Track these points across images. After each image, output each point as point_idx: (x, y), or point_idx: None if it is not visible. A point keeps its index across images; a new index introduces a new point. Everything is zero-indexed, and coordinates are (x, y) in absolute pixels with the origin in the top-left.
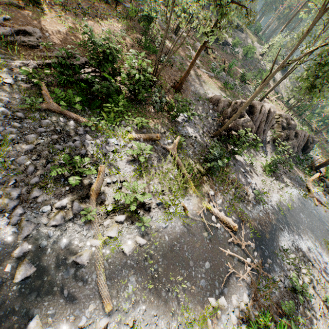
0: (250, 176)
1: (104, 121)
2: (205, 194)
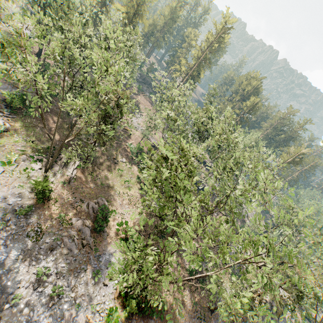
0: None
1: None
2: None
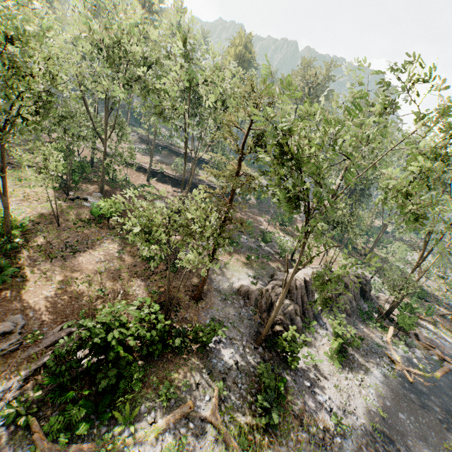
0: (319, 387)
1: (118, 427)
2: None
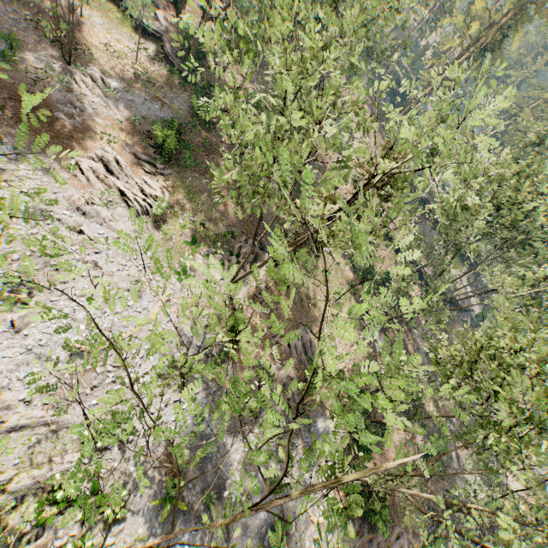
0: None
1: None
2: None
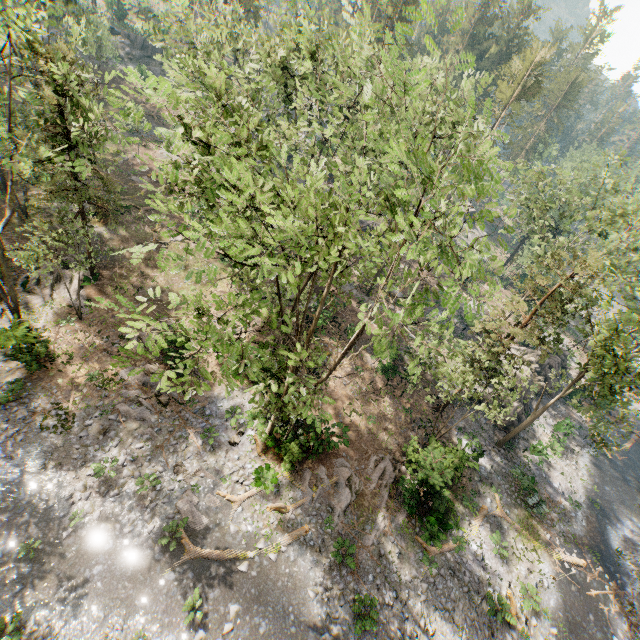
0: (551, 476)
1: (456, 531)
2: (546, 542)
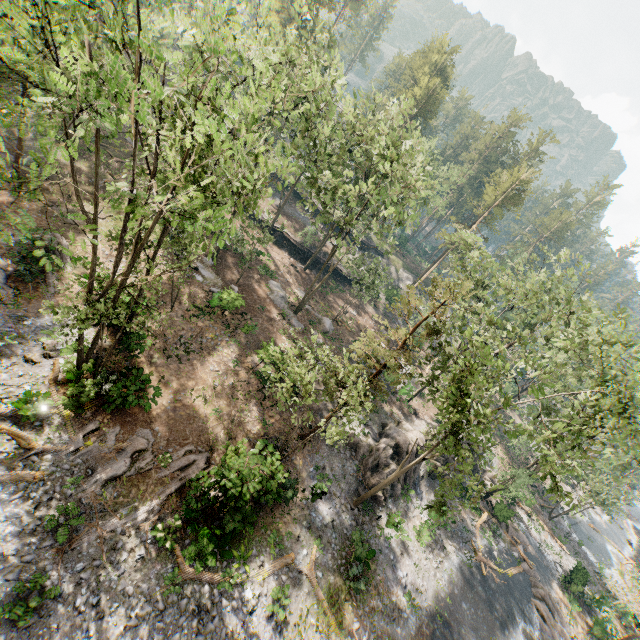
0: (400, 562)
1: (236, 565)
2: (350, 630)
